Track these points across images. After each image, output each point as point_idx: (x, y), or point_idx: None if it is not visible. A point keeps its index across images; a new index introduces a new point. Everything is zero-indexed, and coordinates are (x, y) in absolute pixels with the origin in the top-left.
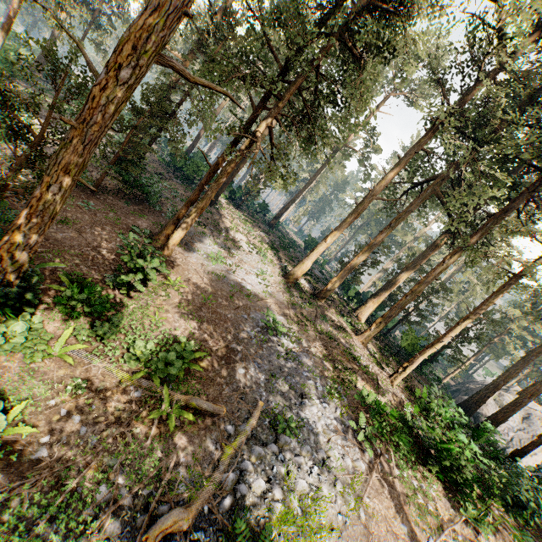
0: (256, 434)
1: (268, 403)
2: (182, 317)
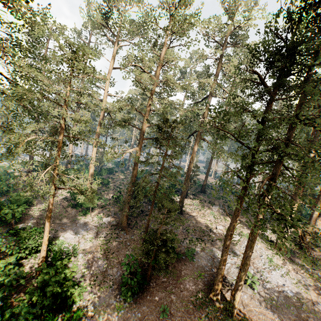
0: None
1: None
2: None
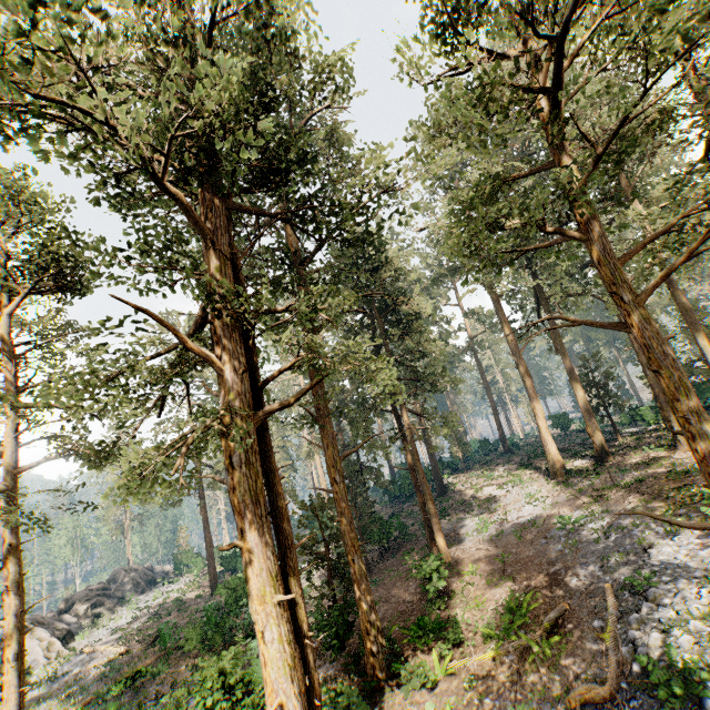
0: (624, 611)
1: (617, 582)
2: (496, 588)
